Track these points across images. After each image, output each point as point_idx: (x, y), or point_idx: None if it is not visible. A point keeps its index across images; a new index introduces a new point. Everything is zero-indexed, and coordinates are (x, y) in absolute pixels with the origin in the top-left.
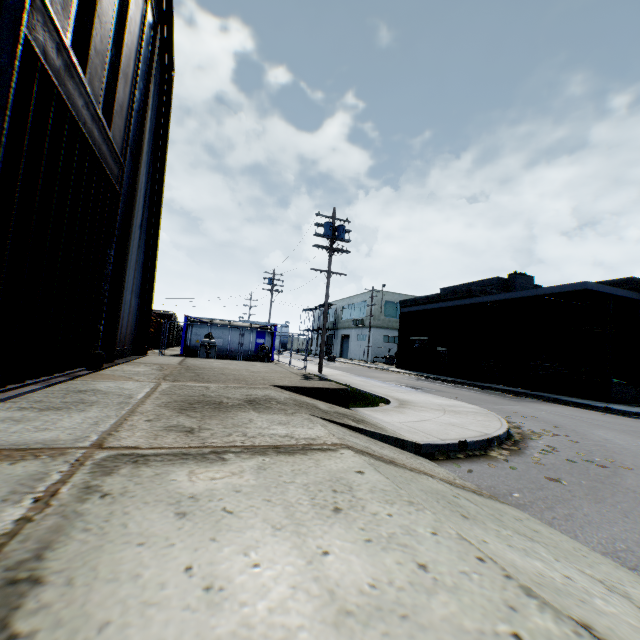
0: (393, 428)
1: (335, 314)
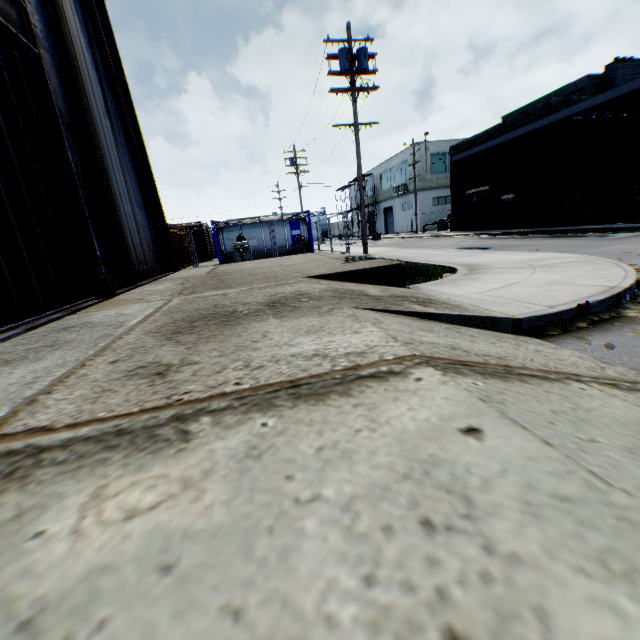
0: (472, 302)
1: (373, 186)
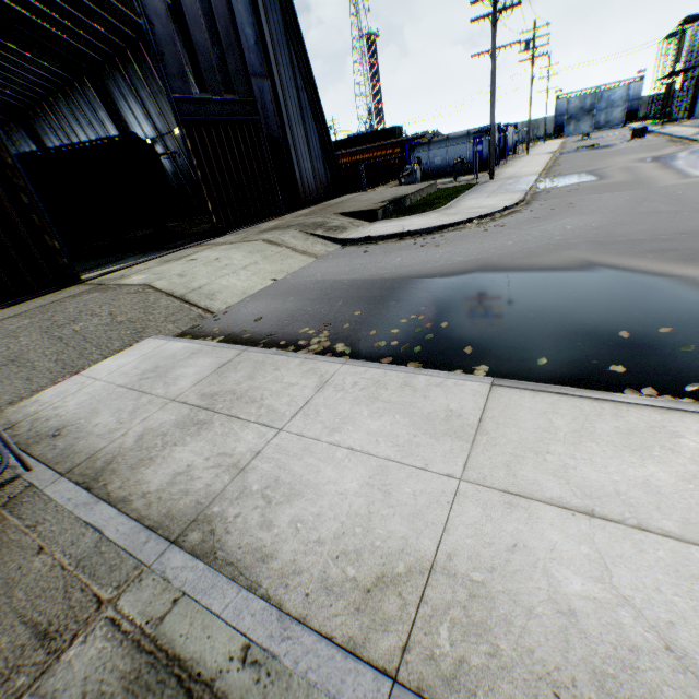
0: (357, 232)
1: None
